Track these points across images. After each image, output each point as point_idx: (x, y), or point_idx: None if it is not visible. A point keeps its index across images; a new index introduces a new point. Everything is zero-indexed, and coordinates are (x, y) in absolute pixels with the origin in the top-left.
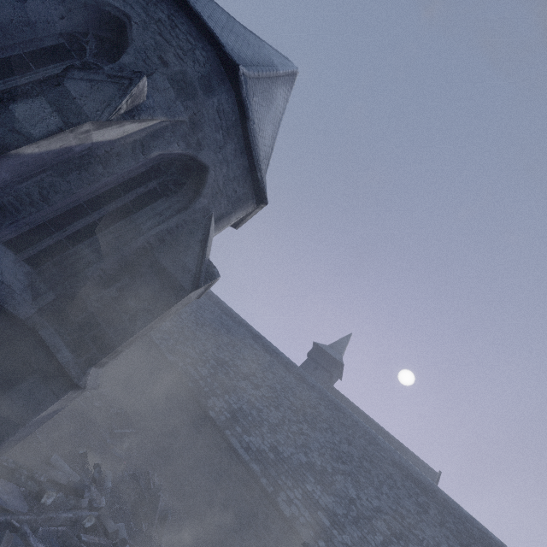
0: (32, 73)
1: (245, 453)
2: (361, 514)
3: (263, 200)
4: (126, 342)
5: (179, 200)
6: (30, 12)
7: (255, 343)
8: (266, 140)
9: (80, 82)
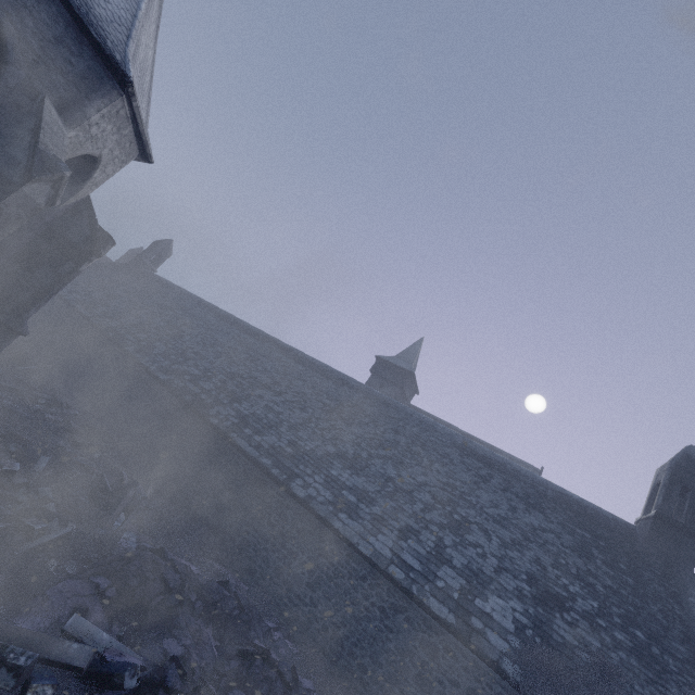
0: None
1: (254, 450)
2: (399, 489)
3: (124, 78)
4: None
5: None
6: None
7: (285, 356)
8: None
9: None
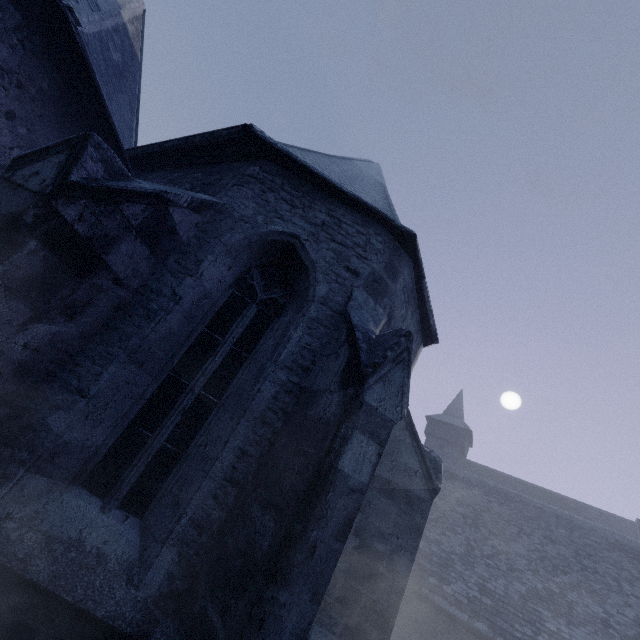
0: (221, 346)
1: (459, 611)
2: (625, 638)
3: (434, 341)
4: (399, 601)
5: None
6: (205, 283)
7: None
8: None
9: (374, 386)
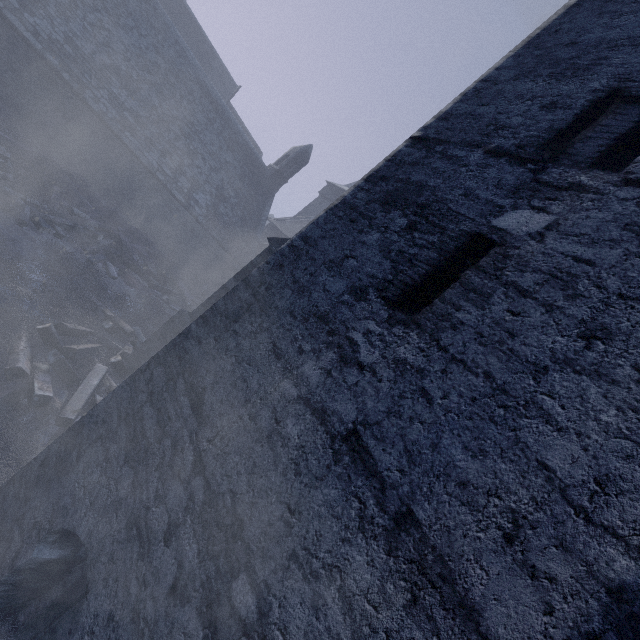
0: None
1: (35, 40)
2: (161, 119)
3: None
4: None
5: None
6: None
7: None
8: None
9: None
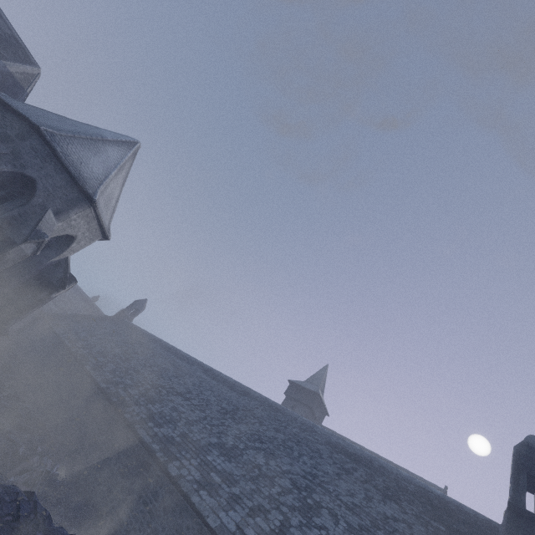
0: None
1: (149, 438)
2: (263, 475)
3: (92, 200)
4: None
5: (22, 201)
6: None
7: (205, 374)
8: (94, 170)
9: None
